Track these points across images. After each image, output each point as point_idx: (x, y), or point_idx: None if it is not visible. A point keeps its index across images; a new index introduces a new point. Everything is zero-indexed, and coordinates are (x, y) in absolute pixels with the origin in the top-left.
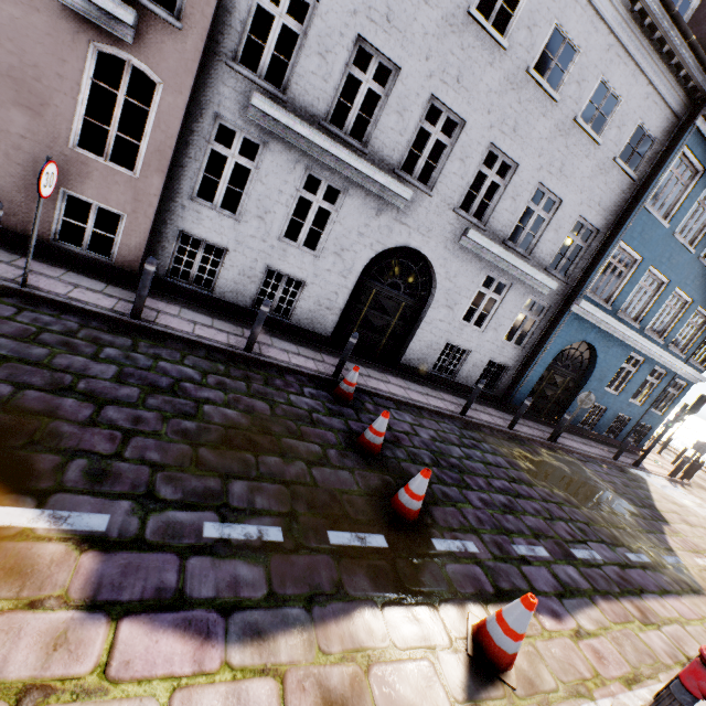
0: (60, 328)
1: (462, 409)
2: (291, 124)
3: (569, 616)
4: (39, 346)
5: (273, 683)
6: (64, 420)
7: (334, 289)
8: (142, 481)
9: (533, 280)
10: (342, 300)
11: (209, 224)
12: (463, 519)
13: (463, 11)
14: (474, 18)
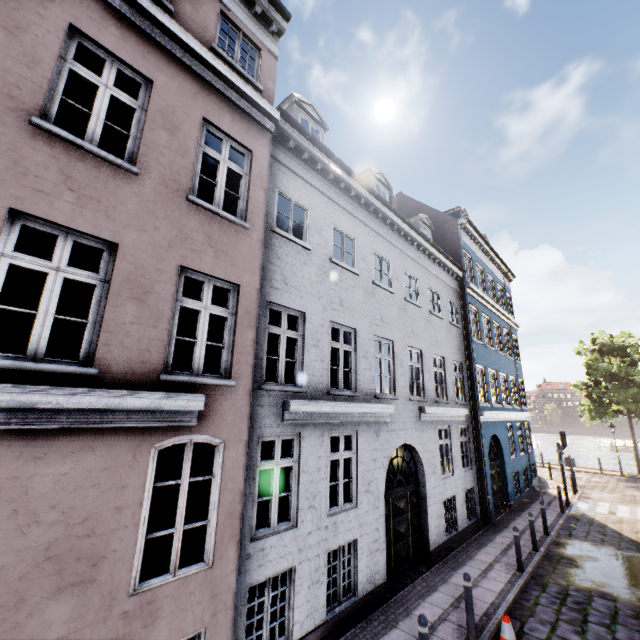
0: None
1: (519, 566)
2: (319, 408)
3: None
4: None
5: None
6: None
7: (375, 526)
8: None
9: (457, 415)
10: (382, 531)
11: (273, 554)
12: None
13: (370, 283)
14: (377, 285)
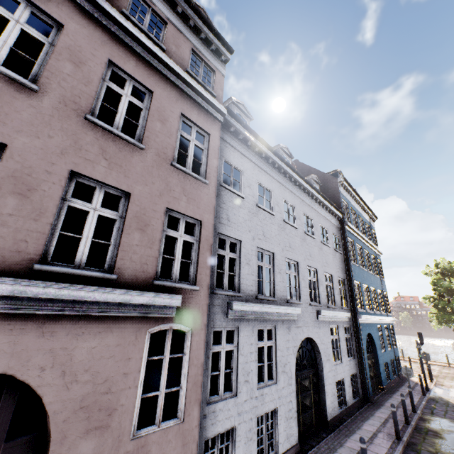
0: None
1: (397, 435)
2: (251, 308)
3: None
4: None
5: None
6: None
7: (289, 398)
8: None
9: (342, 317)
10: (294, 403)
11: (221, 415)
12: None
13: (282, 221)
14: (286, 222)
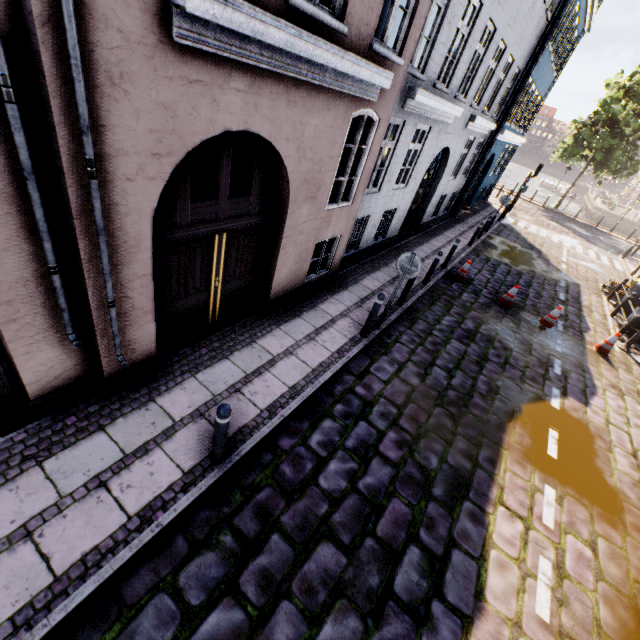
0: (416, 338)
1: (470, 243)
2: (428, 101)
3: (588, 326)
4: (441, 354)
5: (607, 391)
6: (502, 373)
7: (407, 202)
8: (535, 373)
9: (485, 129)
10: (408, 207)
11: (365, 206)
12: (546, 312)
13: None
14: None
